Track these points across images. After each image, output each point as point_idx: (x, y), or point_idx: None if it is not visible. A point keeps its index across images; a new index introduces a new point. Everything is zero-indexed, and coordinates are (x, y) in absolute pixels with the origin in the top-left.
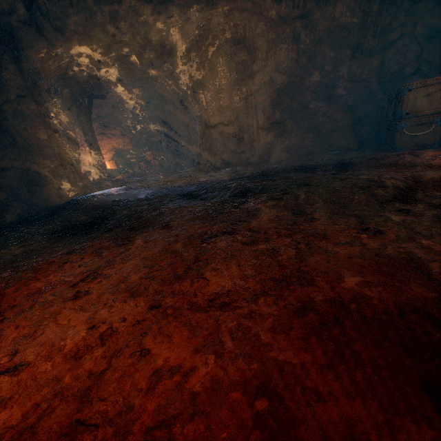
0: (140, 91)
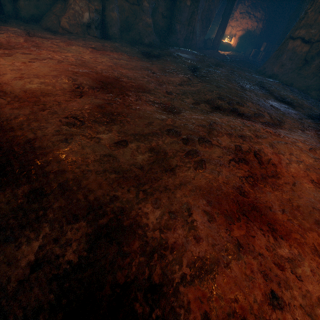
0: None
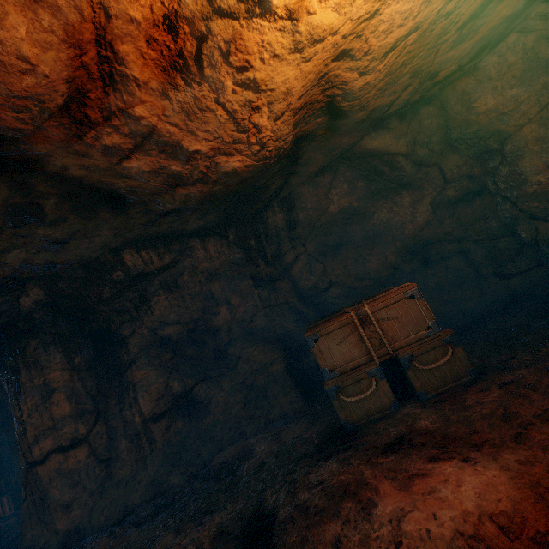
0: None
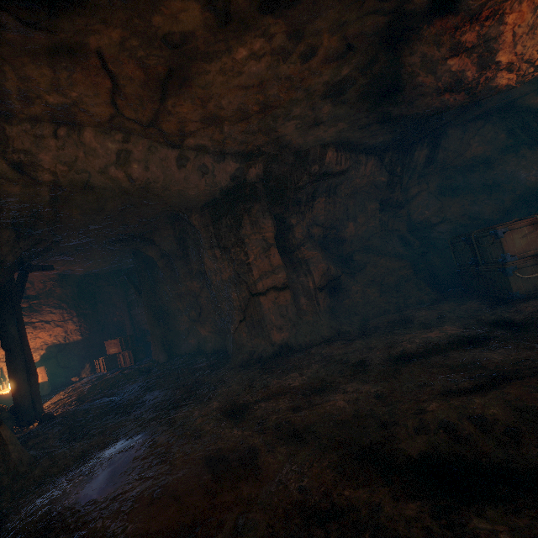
0: (110, 255)
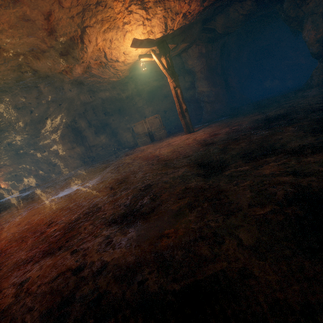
0: (18, 137)
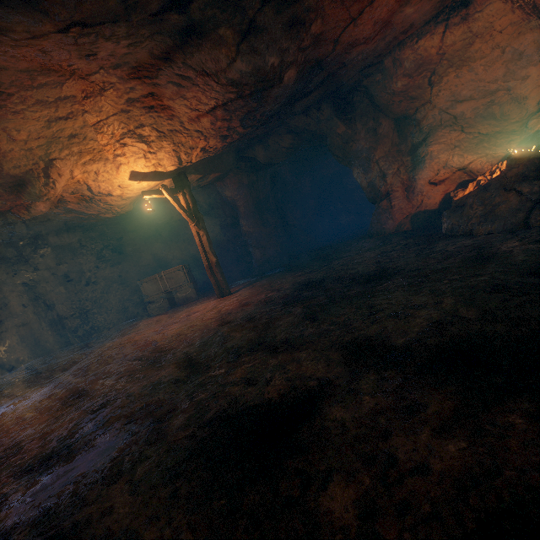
0: None
